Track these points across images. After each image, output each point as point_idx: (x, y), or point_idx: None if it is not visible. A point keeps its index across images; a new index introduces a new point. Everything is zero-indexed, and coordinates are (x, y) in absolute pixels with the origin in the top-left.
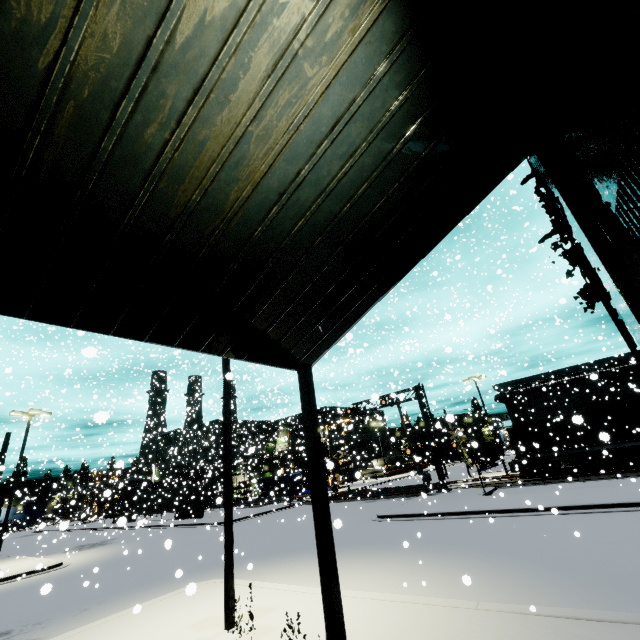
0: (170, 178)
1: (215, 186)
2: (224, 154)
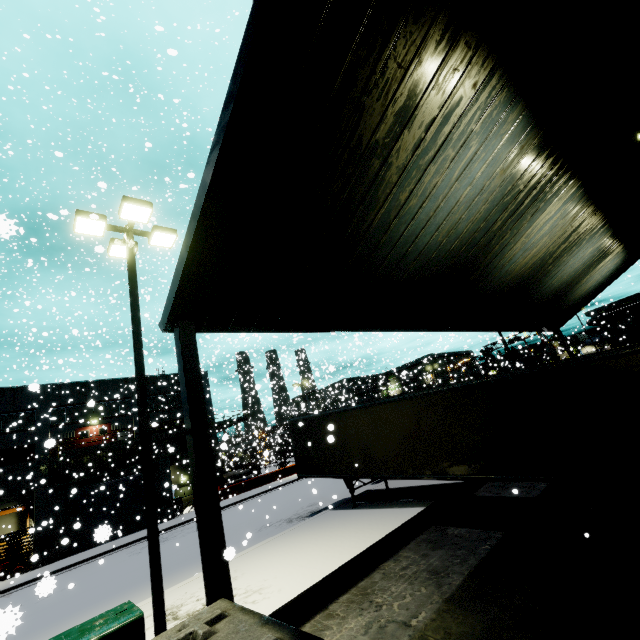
0: (572, 297)
1: (577, 295)
2: (583, 289)
